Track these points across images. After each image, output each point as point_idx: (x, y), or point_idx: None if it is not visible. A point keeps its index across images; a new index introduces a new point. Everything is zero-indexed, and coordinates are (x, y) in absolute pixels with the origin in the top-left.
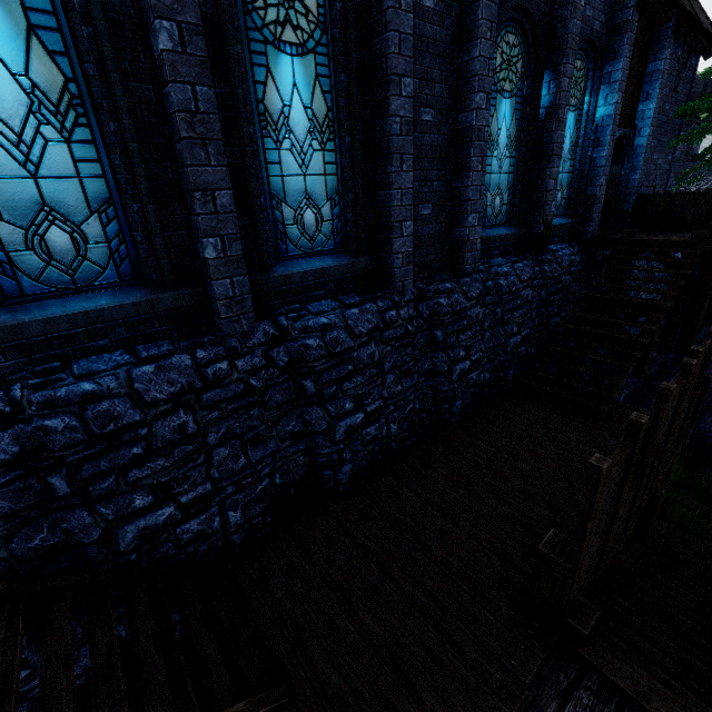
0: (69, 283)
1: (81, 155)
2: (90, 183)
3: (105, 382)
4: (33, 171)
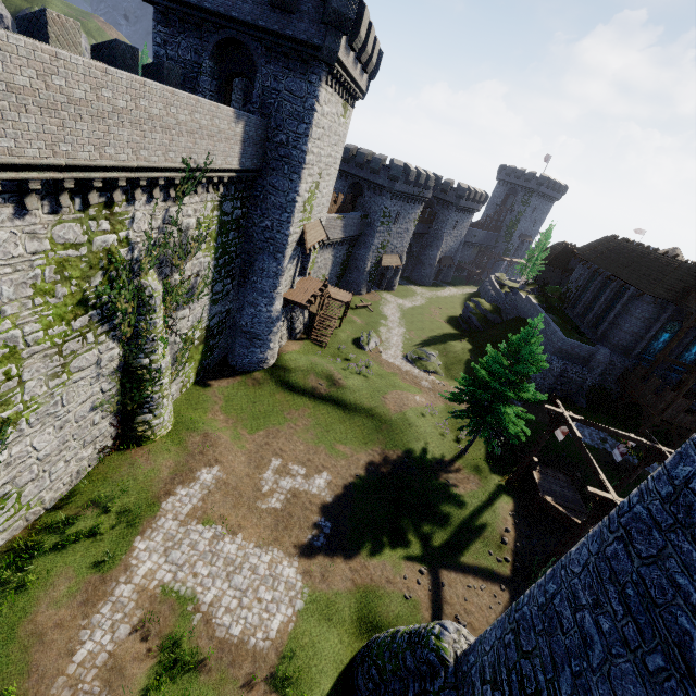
0: (679, 366)
1: (694, 357)
2: (692, 359)
3: (674, 377)
4: (688, 356)
